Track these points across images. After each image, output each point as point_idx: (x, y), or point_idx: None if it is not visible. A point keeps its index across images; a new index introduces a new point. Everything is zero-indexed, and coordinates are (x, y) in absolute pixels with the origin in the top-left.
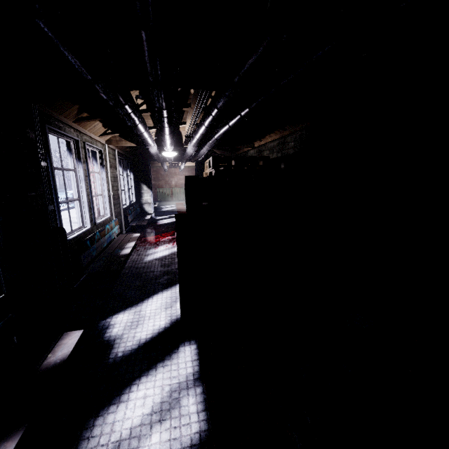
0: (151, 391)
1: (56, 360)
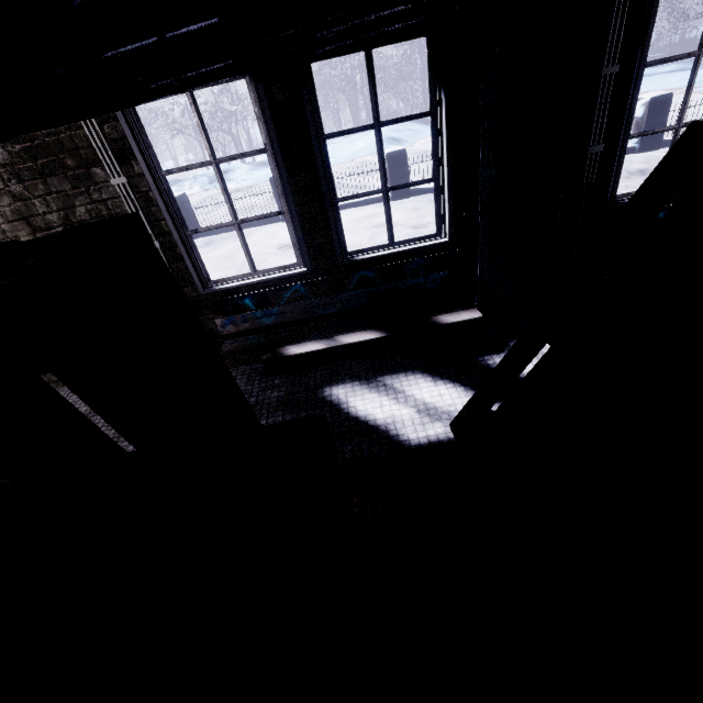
0: (447, 398)
1: (441, 320)
